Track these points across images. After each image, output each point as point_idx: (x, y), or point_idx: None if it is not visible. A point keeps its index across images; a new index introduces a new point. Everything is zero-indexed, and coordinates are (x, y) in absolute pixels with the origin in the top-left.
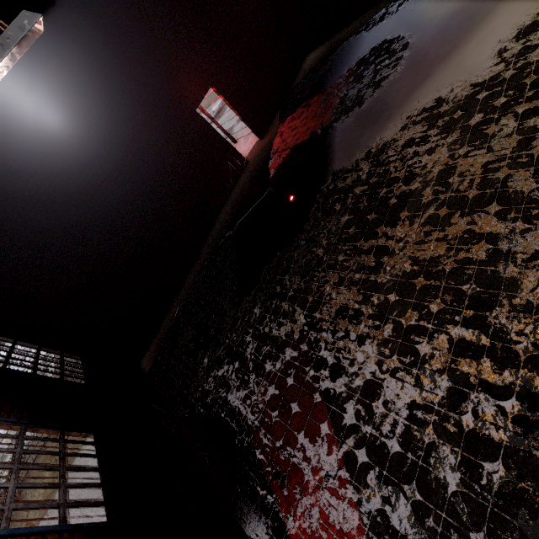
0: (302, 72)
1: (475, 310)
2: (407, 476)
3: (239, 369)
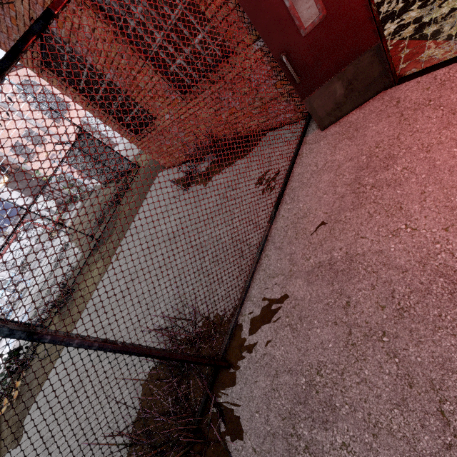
0: None
1: None
2: (411, 5)
3: None
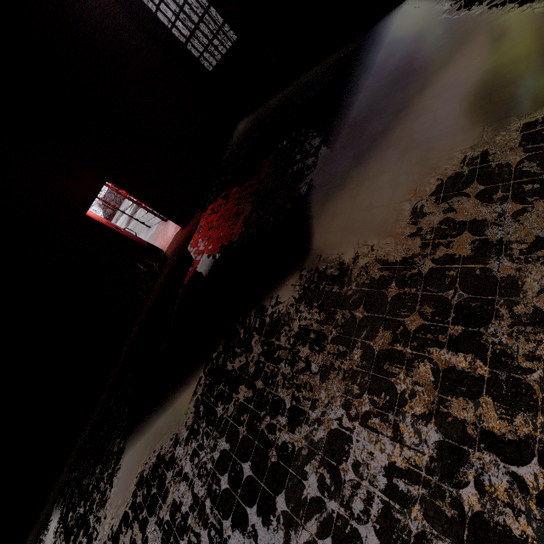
0: (231, 144)
1: None
2: None
3: None
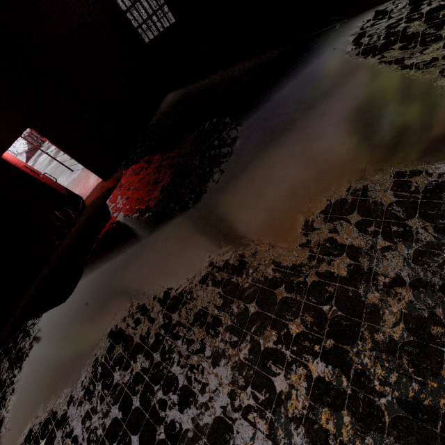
0: (159, 111)
1: None
2: None
3: None
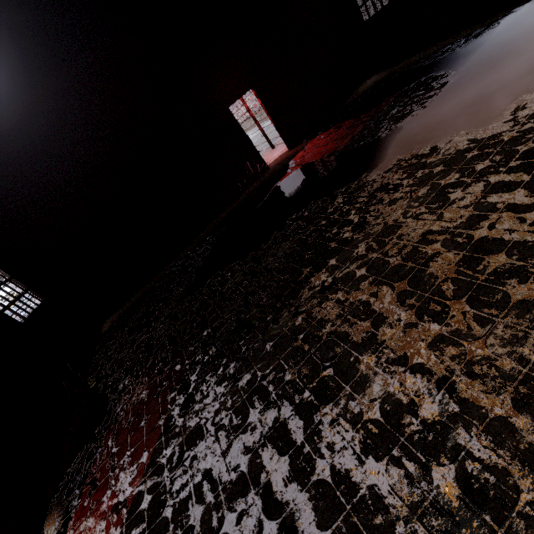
0: (355, 93)
1: (315, 396)
2: None
3: (142, 362)
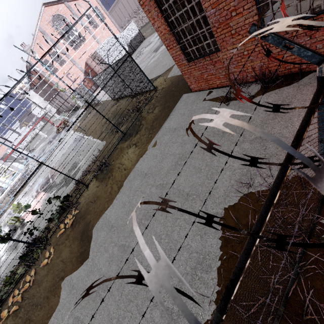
0: None
1: None
2: None
3: None
